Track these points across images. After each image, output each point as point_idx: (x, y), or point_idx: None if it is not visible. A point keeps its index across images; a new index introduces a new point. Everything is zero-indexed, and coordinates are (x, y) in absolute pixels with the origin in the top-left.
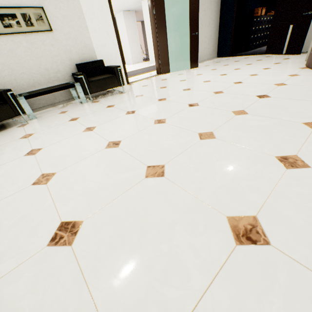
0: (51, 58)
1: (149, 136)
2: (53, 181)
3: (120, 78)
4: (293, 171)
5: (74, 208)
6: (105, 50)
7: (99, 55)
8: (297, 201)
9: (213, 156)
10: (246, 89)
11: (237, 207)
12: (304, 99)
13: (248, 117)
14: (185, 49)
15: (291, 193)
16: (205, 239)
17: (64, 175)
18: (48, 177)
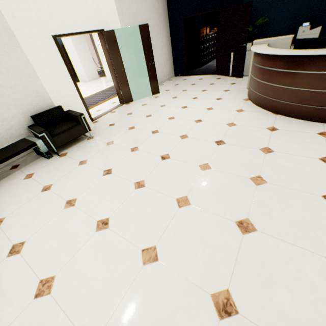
0: None
1: (135, 208)
2: (56, 288)
3: (86, 125)
4: (247, 236)
5: (89, 317)
6: (62, 94)
7: (56, 100)
8: (251, 268)
9: (192, 228)
10: (206, 131)
11: (216, 283)
12: (249, 146)
13: (212, 173)
14: (144, 75)
15: (247, 260)
16: (200, 320)
17: (65, 278)
18: (48, 283)
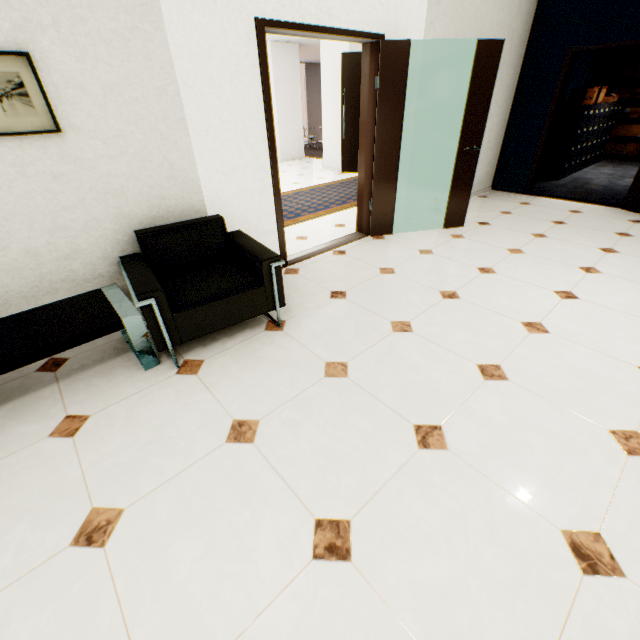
0: (50, 216)
1: None
2: None
3: (275, 291)
4: None
5: None
6: (232, 185)
7: (213, 199)
8: None
9: None
10: None
11: None
12: None
13: None
14: (432, 173)
15: None
16: None
17: None
18: None
